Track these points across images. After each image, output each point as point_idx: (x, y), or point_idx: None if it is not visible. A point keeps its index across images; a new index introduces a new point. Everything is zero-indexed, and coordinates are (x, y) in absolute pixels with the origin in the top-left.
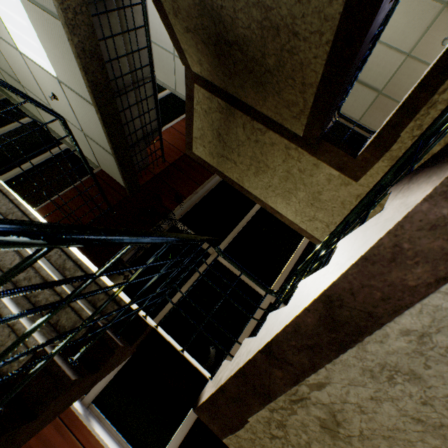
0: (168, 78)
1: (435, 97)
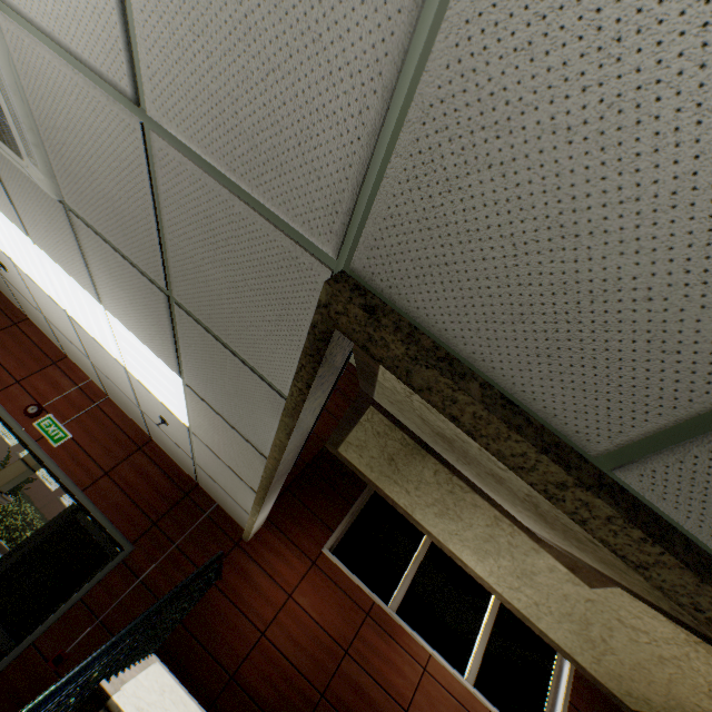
0: None
1: None
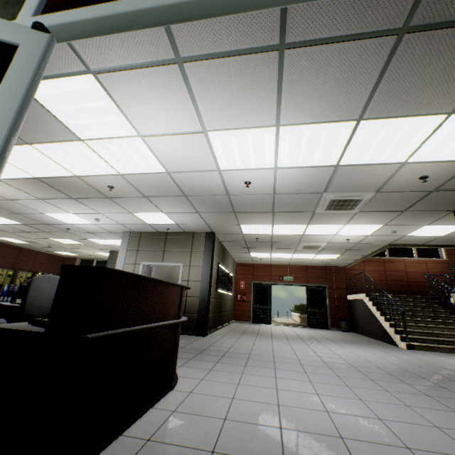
0: None
1: None
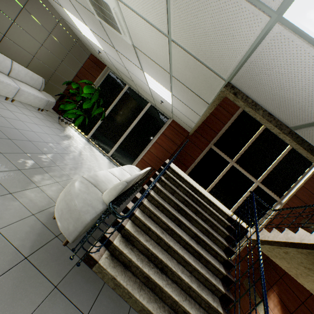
0: (149, 99)
1: (281, 247)
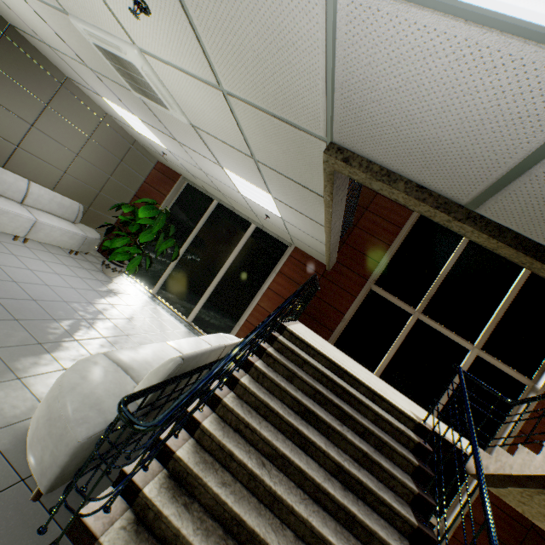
0: (252, 217)
1: None
